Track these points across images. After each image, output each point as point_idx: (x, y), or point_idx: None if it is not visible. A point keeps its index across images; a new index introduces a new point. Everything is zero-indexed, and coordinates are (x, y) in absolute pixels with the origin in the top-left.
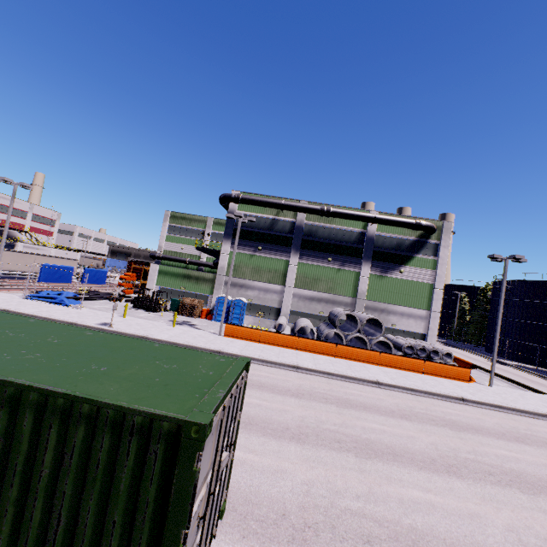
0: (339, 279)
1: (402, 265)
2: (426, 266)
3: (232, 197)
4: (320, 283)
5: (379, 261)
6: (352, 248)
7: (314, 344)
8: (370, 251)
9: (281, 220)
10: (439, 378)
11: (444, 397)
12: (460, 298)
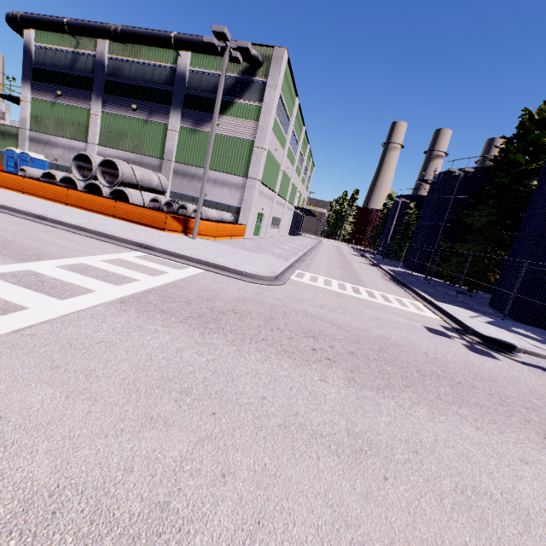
0: (147, 135)
1: (220, 115)
2: (249, 116)
3: (11, 17)
4: (125, 140)
5: (192, 110)
6: (161, 92)
7: (2, 177)
8: (180, 95)
9: (82, 54)
10: (129, 223)
11: (20, 214)
12: (407, 210)
